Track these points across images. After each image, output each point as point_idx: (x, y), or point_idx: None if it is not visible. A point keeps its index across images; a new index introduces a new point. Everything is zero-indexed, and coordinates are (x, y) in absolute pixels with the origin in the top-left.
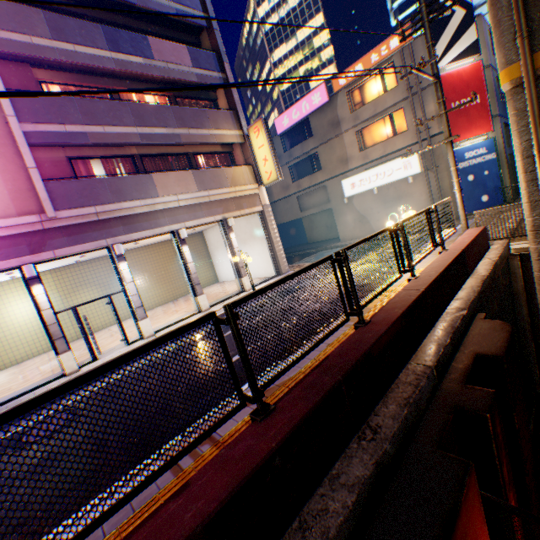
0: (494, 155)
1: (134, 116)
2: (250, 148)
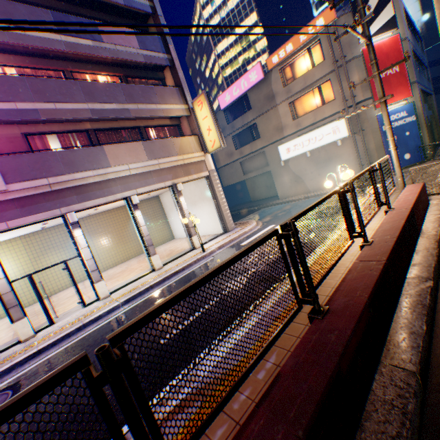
0: (413, 118)
1: (85, 94)
2: (195, 120)
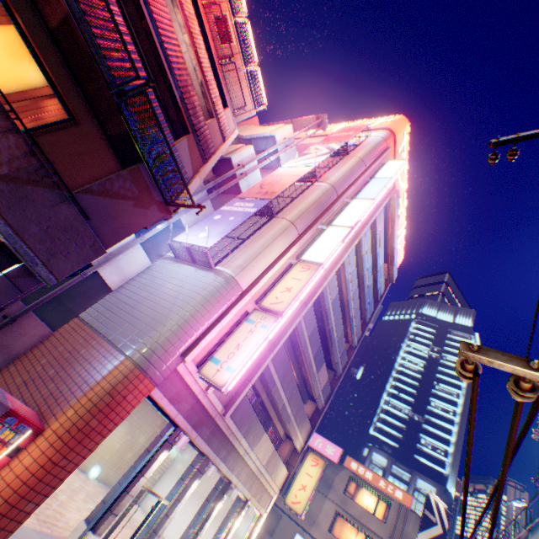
0: None
1: (291, 391)
2: (299, 460)
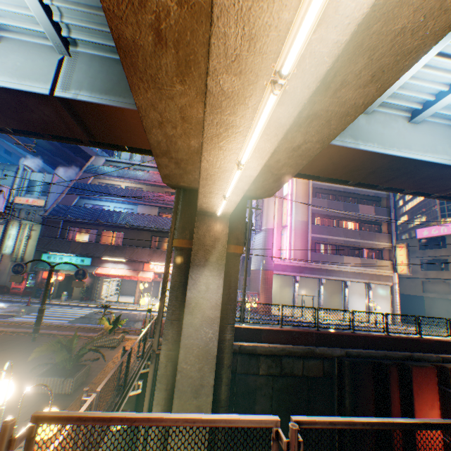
0: None
1: (343, 233)
2: (393, 253)
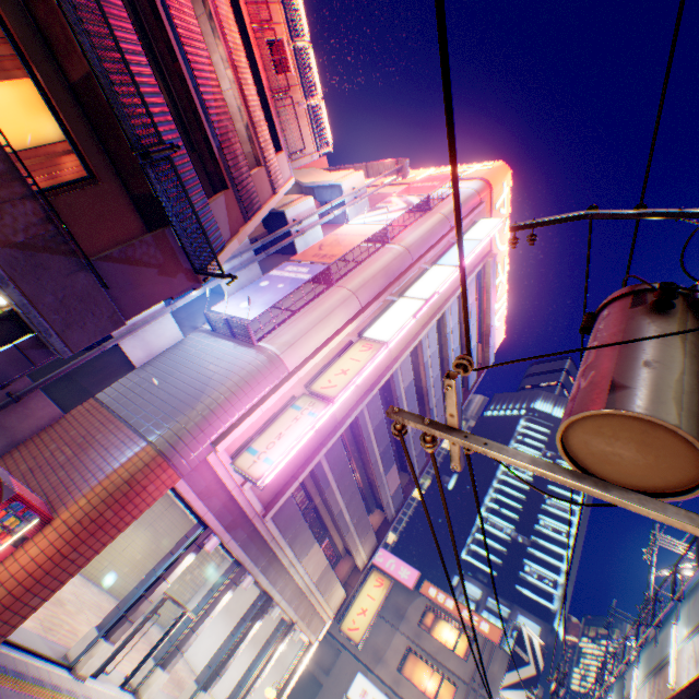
0: None
1: (351, 495)
2: (360, 580)
